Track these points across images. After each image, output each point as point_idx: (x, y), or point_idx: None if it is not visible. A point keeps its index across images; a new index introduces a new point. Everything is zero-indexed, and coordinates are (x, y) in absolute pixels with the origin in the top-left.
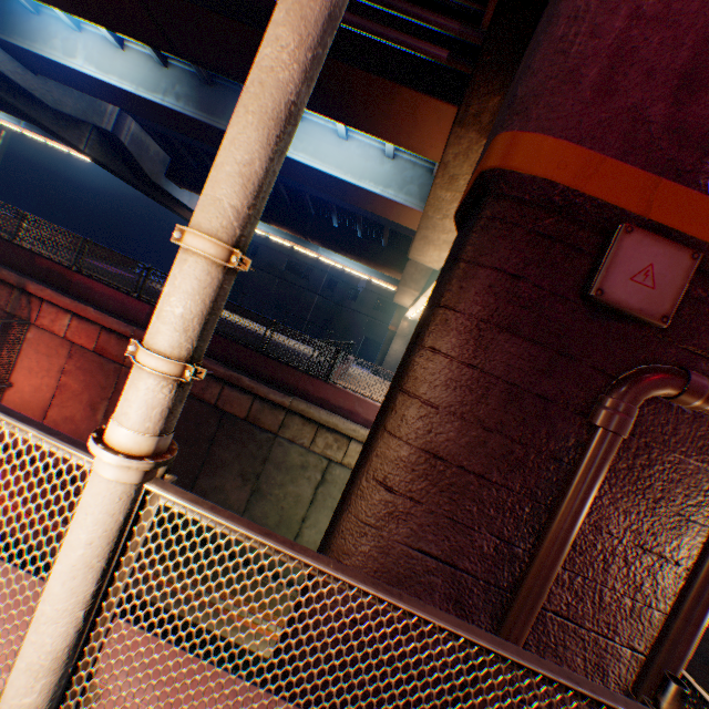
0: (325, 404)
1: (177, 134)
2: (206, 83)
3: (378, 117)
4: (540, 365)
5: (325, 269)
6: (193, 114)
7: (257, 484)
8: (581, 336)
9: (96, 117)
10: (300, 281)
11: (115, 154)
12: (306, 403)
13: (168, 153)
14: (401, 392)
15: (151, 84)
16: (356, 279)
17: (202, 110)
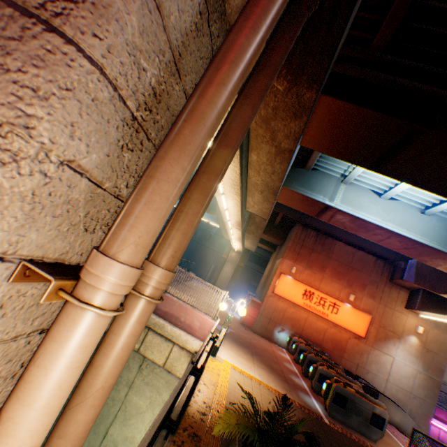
0: None
1: None
2: None
3: None
4: None
5: None
6: None
7: None
8: None
9: None
10: None
11: None
12: None
13: None
14: None
15: None
16: (210, 227)
17: None
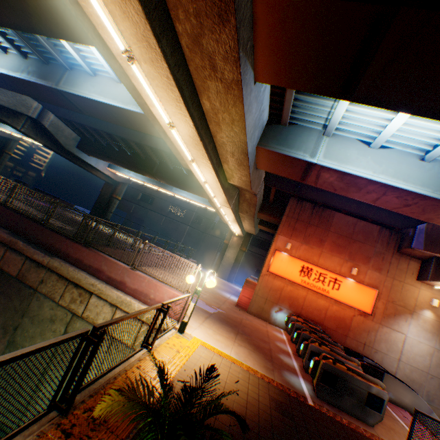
0: (79, 264)
1: (76, 119)
2: (45, 63)
3: (67, 18)
4: None
5: (193, 210)
6: (35, 80)
7: (14, 336)
8: None
9: (24, 109)
10: (178, 218)
11: (44, 134)
12: (60, 261)
13: (79, 134)
14: None
15: (17, 68)
16: (214, 216)
17: (41, 78)
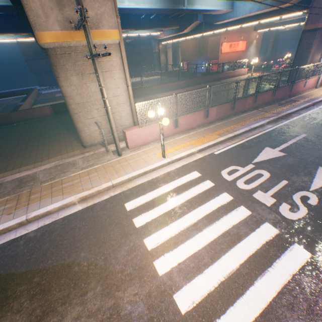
0: (224, 79)
1: None
2: None
3: None
4: (319, 45)
5: None
6: (170, 8)
7: None
8: (321, 41)
9: None
10: None
11: None
12: (223, 81)
13: None
14: (310, 55)
15: (154, 1)
16: None
17: (172, 4)
